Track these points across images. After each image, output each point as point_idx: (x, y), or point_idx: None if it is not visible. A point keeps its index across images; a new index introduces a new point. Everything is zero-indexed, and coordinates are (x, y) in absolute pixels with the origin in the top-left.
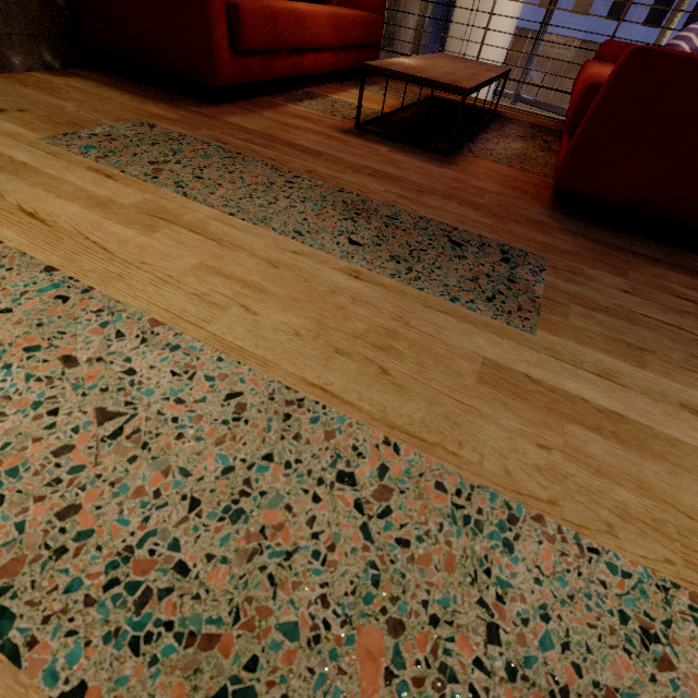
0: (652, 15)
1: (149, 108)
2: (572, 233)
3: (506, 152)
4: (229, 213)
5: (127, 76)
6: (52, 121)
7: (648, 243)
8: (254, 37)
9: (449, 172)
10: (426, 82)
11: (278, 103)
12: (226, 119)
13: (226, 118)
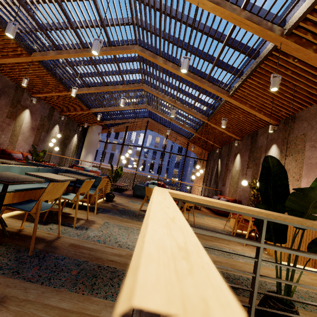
0: None
1: None
2: None
3: None
4: None
5: None
6: None
7: None
8: None
9: None
10: None
11: None
12: None
13: None
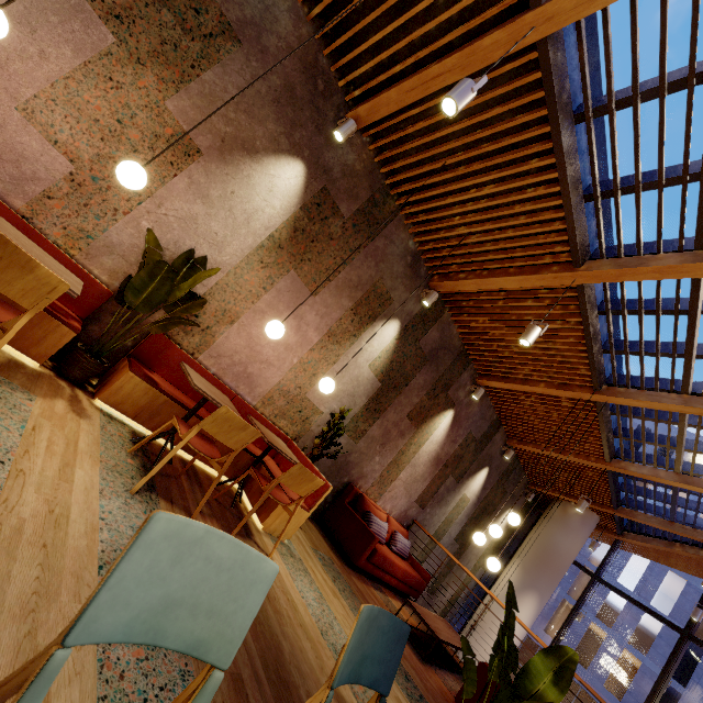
0: None
1: (332, 554)
2: None
3: (453, 686)
4: (350, 608)
5: (325, 534)
6: (312, 541)
7: None
8: (376, 560)
9: (420, 664)
10: (426, 623)
11: (369, 583)
12: (352, 576)
13: (352, 576)
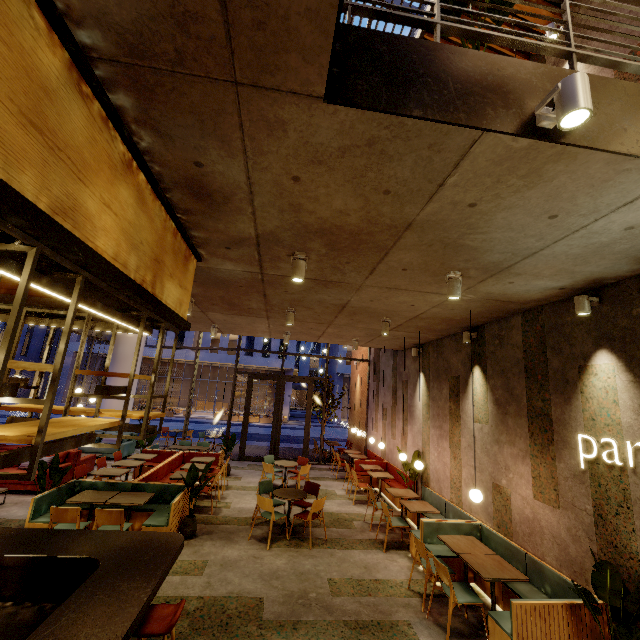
0: None
1: None
2: None
3: None
4: None
5: None
6: None
7: None
8: None
9: None
10: None
11: None
12: None
13: None
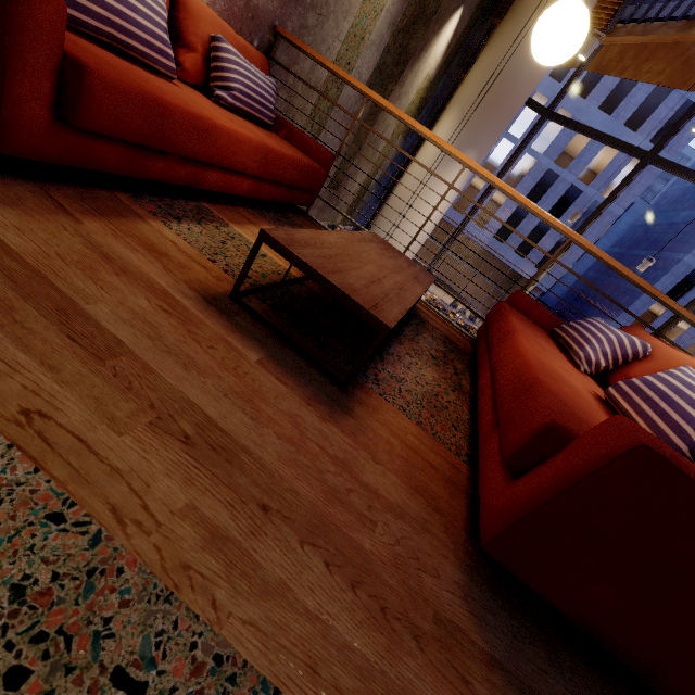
0: (520, 248)
1: None
2: (501, 675)
3: (417, 387)
4: None
5: None
6: None
7: (595, 688)
8: (112, 120)
9: (336, 437)
10: (340, 293)
11: (136, 211)
12: None
13: None
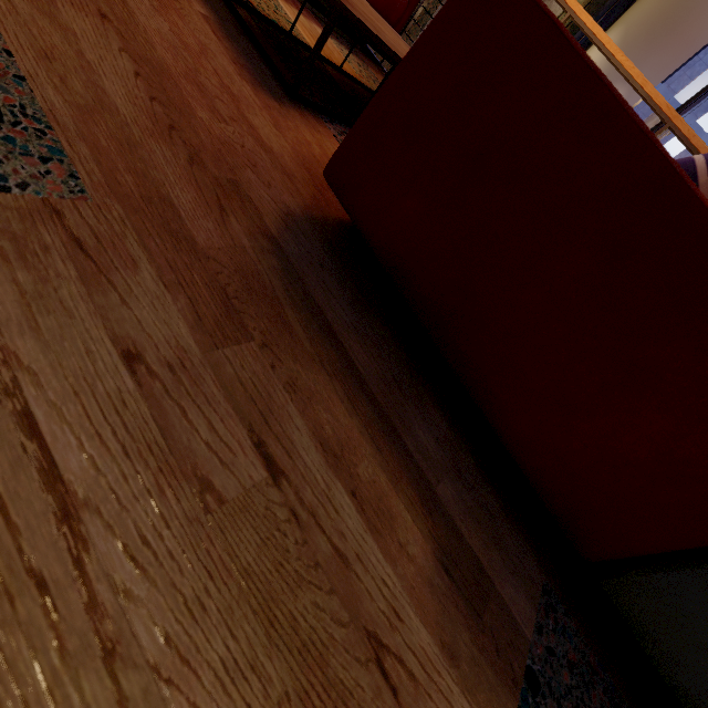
0: None
1: None
2: (271, 245)
3: None
4: None
5: None
6: None
7: (389, 351)
8: None
9: (244, 88)
10: None
11: None
12: None
13: None
